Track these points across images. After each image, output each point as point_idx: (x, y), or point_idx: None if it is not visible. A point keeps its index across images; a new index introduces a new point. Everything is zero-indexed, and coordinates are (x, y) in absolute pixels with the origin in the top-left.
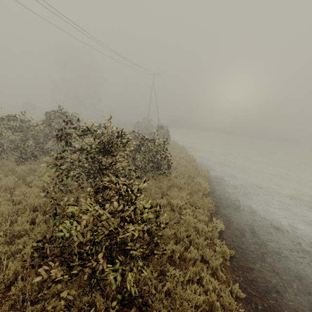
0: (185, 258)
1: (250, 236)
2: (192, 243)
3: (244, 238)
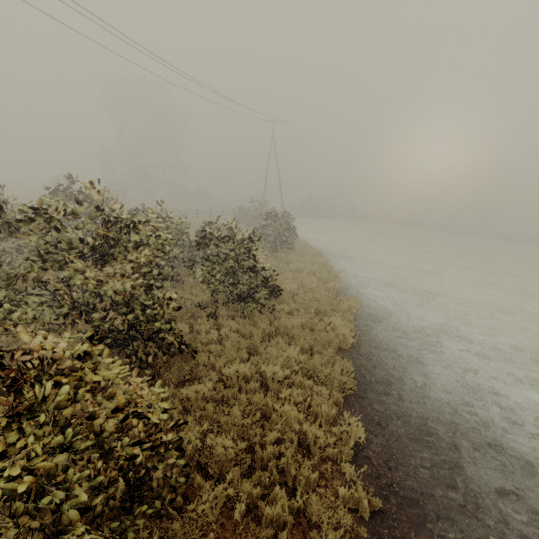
0: (262, 516)
1: (430, 454)
2: (287, 473)
3: (414, 459)
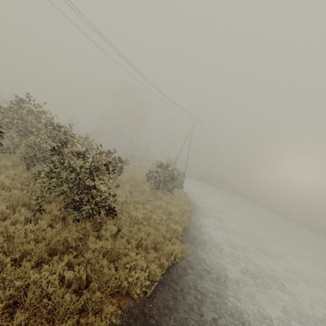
0: None
1: None
2: None
3: None
